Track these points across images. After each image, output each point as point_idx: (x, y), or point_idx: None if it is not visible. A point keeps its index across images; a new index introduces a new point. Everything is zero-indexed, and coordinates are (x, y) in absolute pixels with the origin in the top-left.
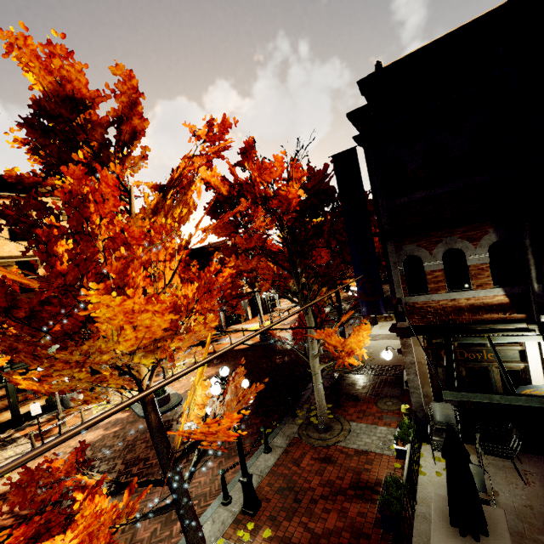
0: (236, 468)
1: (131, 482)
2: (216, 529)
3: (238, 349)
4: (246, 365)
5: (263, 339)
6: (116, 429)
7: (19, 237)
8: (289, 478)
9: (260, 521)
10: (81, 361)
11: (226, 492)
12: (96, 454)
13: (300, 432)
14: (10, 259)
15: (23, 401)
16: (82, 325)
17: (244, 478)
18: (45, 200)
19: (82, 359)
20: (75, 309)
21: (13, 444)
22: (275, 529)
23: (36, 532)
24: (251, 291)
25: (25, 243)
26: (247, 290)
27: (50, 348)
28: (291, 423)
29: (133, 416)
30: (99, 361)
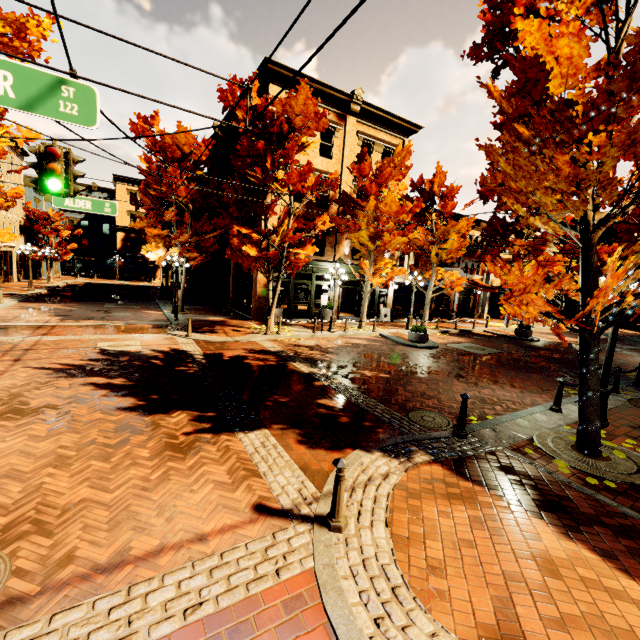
0: (547, 400)
1: (598, 288)
2: (554, 420)
3: (483, 334)
4: (504, 346)
5: (521, 333)
6: (379, 344)
7: (324, 153)
8: (636, 424)
9: (612, 434)
10: (634, 143)
11: (560, 401)
12: (372, 350)
13: (633, 403)
14: (316, 172)
15: (295, 301)
16: (567, 147)
17: (602, 389)
18: (351, 120)
19: (639, 139)
20: (633, 97)
21: (293, 326)
22: (639, 444)
23: (527, 286)
24: (496, 285)
25: (328, 160)
26: (492, 283)
27: (322, 264)
28: (612, 394)
29: (391, 342)
30: (639, 152)
